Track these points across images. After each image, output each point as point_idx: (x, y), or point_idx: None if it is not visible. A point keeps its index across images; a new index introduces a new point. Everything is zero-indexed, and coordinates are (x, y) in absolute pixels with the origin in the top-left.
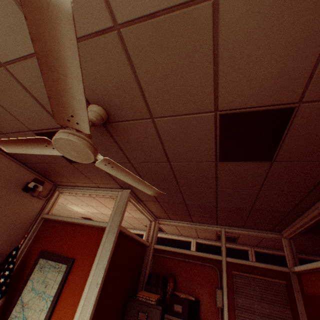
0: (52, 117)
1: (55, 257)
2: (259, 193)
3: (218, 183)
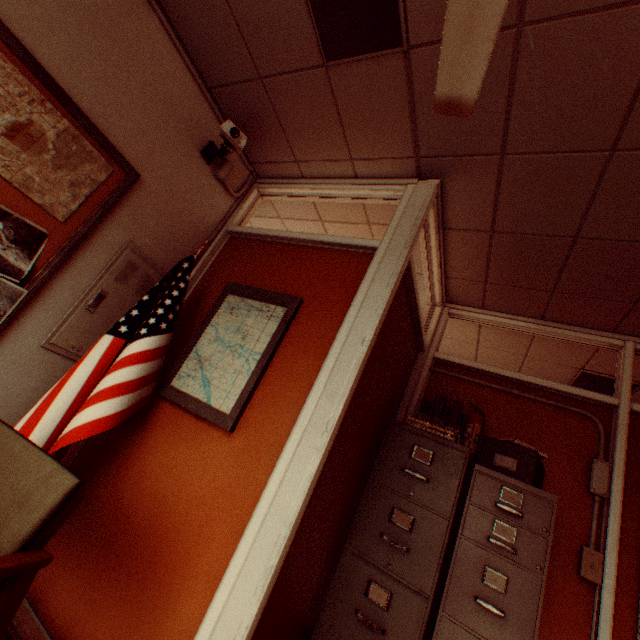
0: None
1: (260, 294)
2: None
3: None
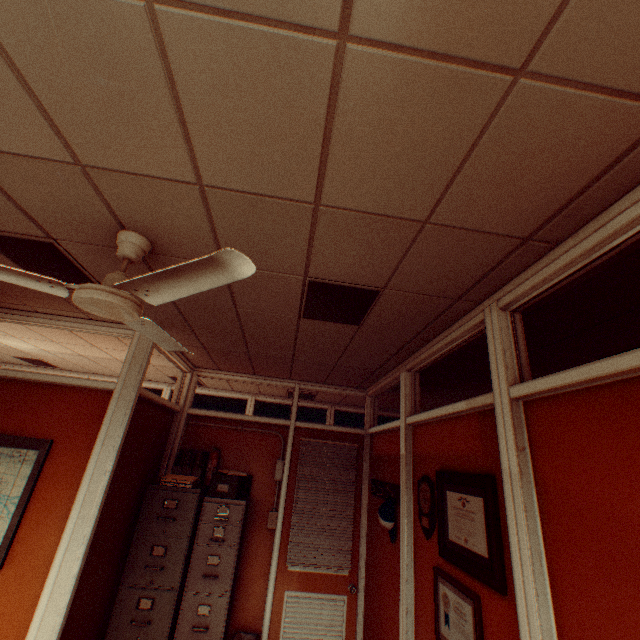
0: (33, 223)
1: (10, 441)
2: (346, 351)
3: (299, 337)
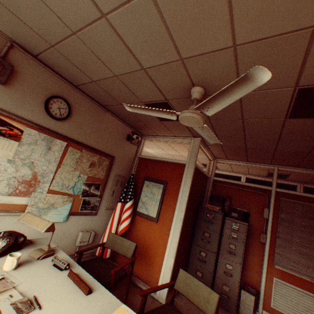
0: (161, 95)
1: (154, 180)
2: None
3: (282, 133)
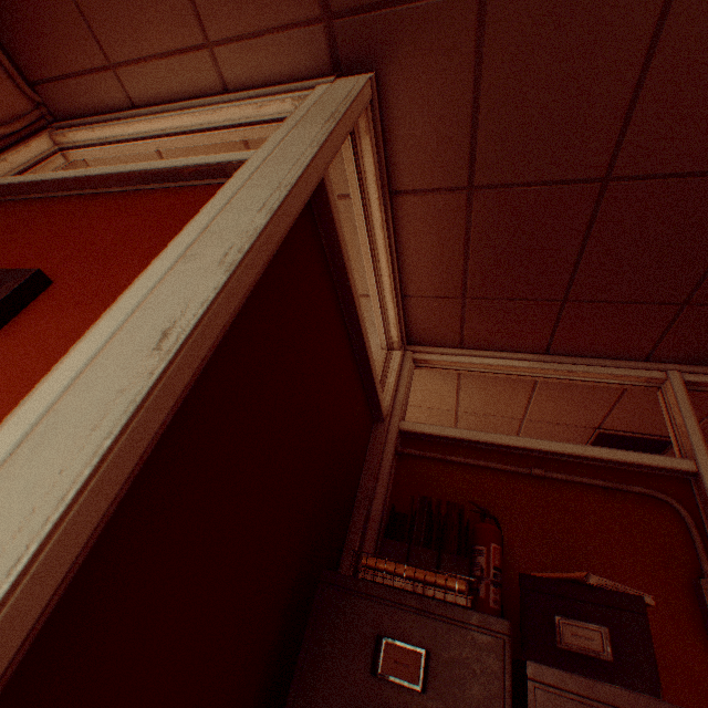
0: None
1: None
2: None
3: None
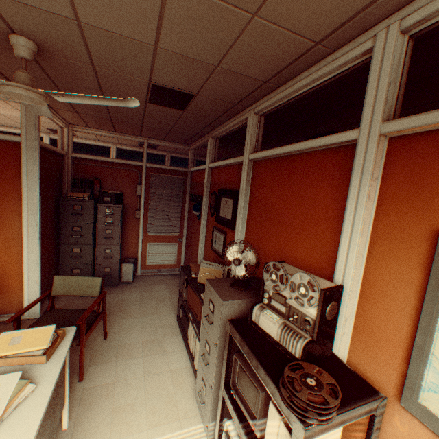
0: None
1: None
2: (177, 124)
3: (146, 113)
